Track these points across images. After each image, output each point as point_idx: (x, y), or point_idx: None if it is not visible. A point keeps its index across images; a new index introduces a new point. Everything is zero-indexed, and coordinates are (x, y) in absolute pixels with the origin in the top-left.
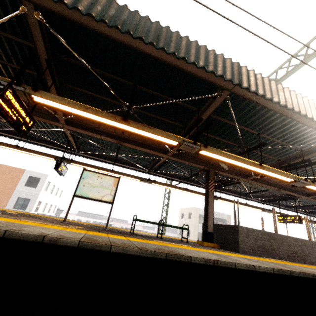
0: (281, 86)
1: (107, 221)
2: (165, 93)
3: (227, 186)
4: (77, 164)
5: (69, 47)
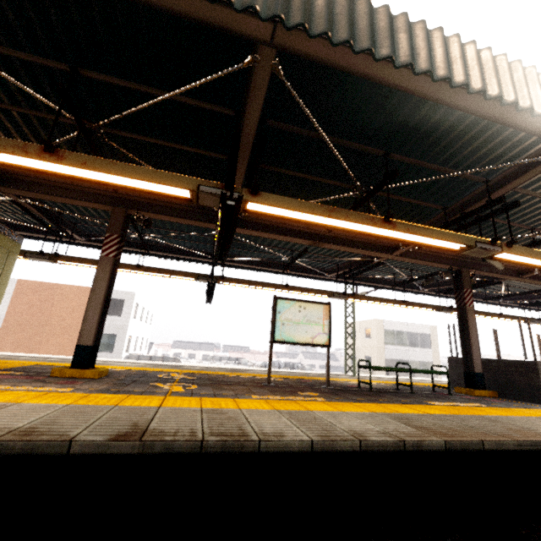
0: None
1: (328, 375)
2: (434, 160)
3: None
4: (231, 282)
5: (306, 110)
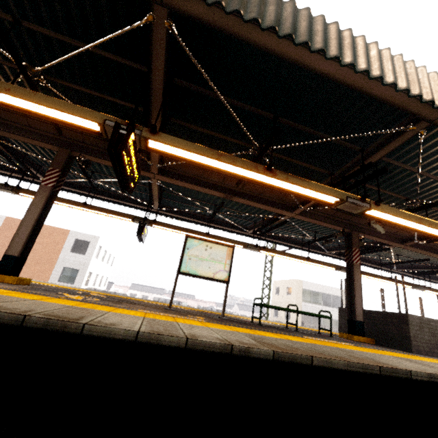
0: None
1: (224, 307)
2: (316, 127)
3: None
4: (161, 226)
5: (200, 68)
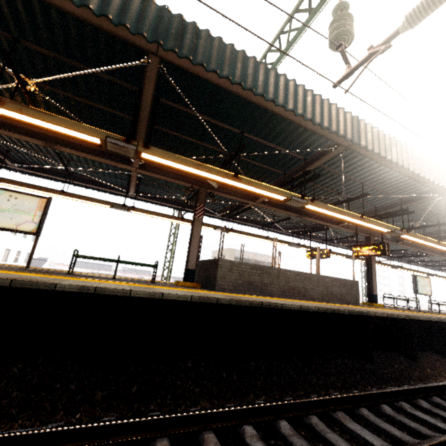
0: (242, 54)
1: (29, 258)
2: (77, 58)
3: (250, 215)
4: None
5: None
